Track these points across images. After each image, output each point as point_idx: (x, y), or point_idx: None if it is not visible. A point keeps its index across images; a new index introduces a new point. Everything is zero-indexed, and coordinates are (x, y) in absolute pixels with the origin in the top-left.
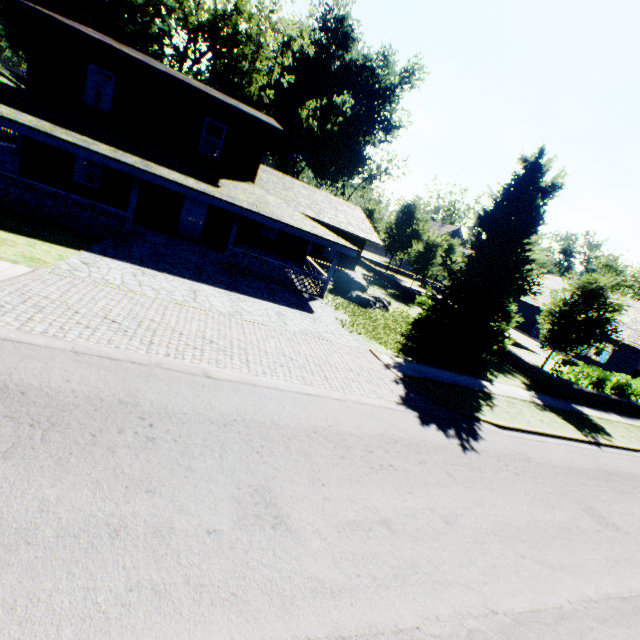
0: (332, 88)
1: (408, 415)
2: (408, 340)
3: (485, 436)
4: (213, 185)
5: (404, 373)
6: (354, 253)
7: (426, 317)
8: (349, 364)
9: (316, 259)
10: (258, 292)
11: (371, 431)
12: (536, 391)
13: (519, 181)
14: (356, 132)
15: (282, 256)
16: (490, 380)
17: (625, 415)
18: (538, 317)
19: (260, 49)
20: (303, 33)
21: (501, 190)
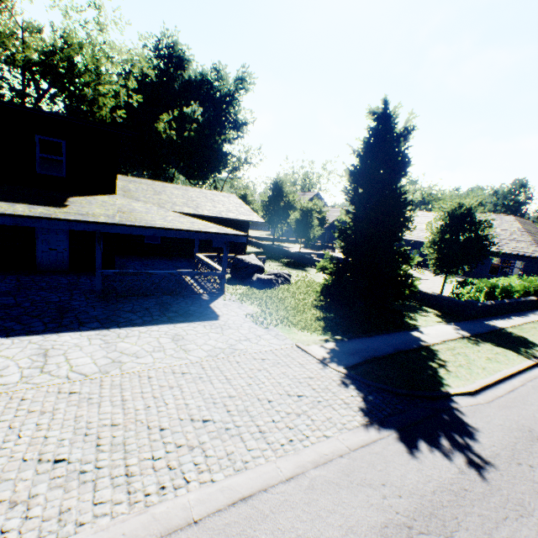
0: (181, 103)
1: (388, 444)
2: (324, 311)
3: (474, 422)
4: (57, 205)
5: (345, 364)
6: (243, 238)
7: (333, 281)
8: (282, 384)
9: (207, 251)
10: (146, 315)
11: (368, 532)
12: (453, 321)
13: (377, 131)
14: (212, 134)
15: (172, 258)
16: (416, 327)
17: (519, 313)
18: (422, 249)
19: (101, 76)
20: (139, 58)
21: (362, 144)
